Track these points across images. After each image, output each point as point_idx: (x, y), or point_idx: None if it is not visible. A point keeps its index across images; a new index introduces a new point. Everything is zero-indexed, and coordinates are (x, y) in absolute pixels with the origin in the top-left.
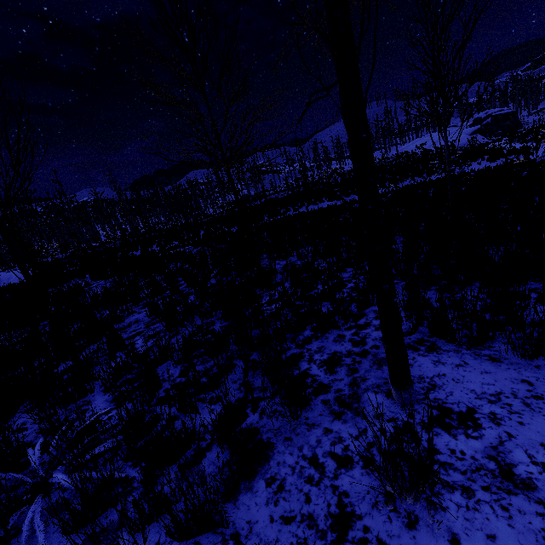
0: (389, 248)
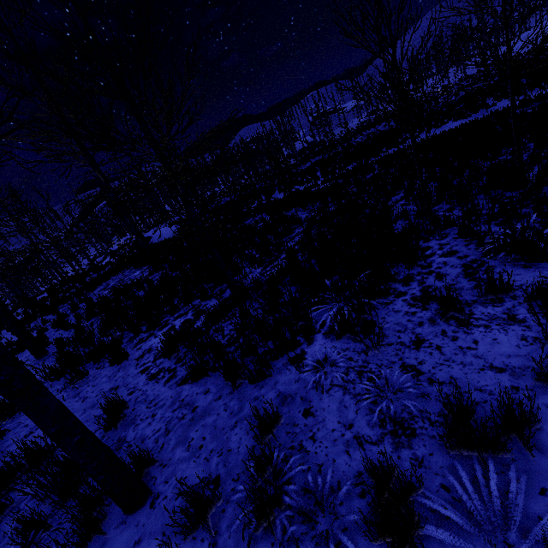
0: None
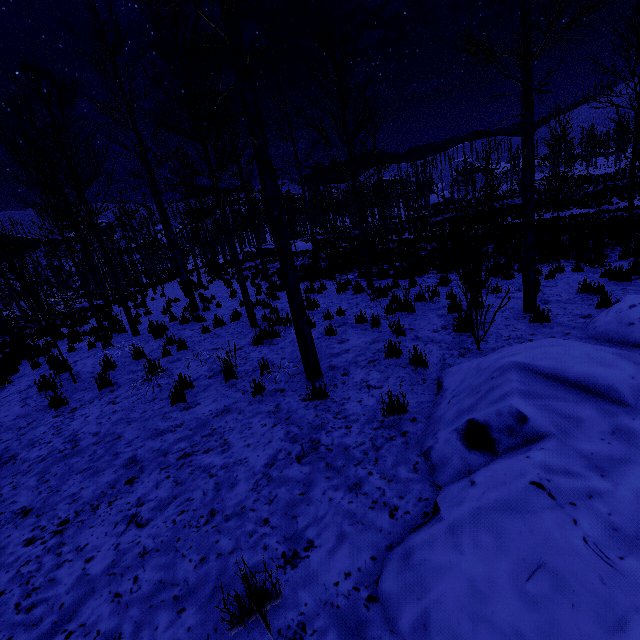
0: (634, 231)
